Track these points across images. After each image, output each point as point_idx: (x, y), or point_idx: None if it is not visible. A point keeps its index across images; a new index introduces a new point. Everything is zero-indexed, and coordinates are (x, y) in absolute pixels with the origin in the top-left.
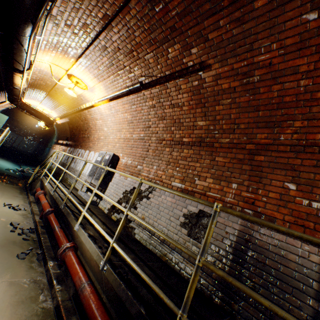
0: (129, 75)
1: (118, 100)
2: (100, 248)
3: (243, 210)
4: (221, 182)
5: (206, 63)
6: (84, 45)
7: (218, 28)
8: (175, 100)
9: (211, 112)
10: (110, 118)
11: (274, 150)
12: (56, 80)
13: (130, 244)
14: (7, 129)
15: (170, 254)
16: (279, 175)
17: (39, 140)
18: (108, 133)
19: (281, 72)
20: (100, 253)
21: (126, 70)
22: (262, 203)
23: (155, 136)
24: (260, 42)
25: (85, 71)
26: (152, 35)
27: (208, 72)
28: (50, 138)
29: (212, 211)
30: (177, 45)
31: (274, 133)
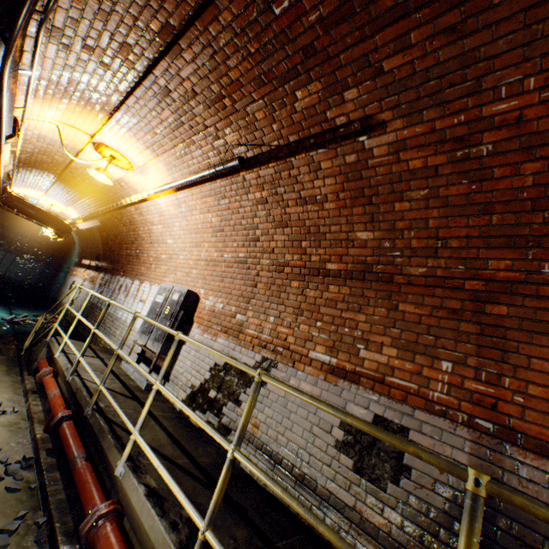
0: (214, 143)
1: (193, 189)
2: (174, 529)
3: (472, 422)
4: (415, 357)
5: (376, 119)
6: (124, 87)
7: (406, 47)
8: (309, 190)
9: (385, 215)
10: (179, 221)
11: (530, 295)
12: (71, 155)
13: (234, 492)
14: None
15: (320, 510)
16: (547, 347)
17: (47, 259)
18: (176, 249)
19: (544, 136)
20: (175, 548)
21: (208, 133)
22: (514, 407)
23: (268, 257)
24: (498, 74)
25: (127, 137)
26: (265, 65)
27: (379, 136)
28: (67, 254)
29: (403, 420)
30: (314, 84)
31: (528, 259)
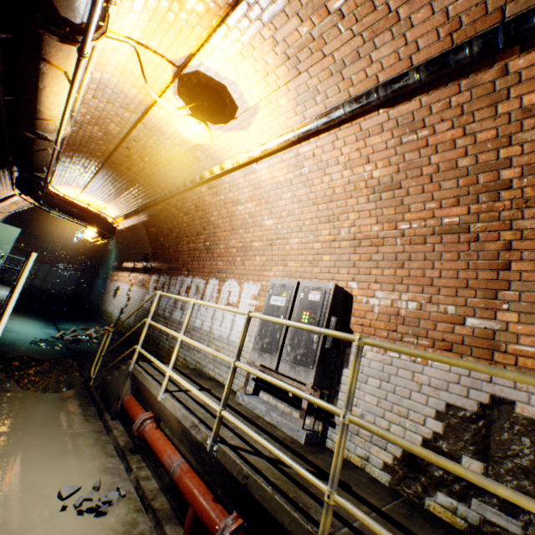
0: (453, 5)
1: (340, 128)
2: None
3: None
4: None
5: None
6: None
7: None
8: None
9: None
10: (291, 190)
11: None
12: (156, 96)
13: None
14: (32, 259)
15: None
16: None
17: (81, 266)
18: (281, 232)
19: None
20: None
21: None
22: None
23: None
24: None
25: (254, 44)
26: None
27: None
28: (101, 259)
29: None
30: None
31: None
